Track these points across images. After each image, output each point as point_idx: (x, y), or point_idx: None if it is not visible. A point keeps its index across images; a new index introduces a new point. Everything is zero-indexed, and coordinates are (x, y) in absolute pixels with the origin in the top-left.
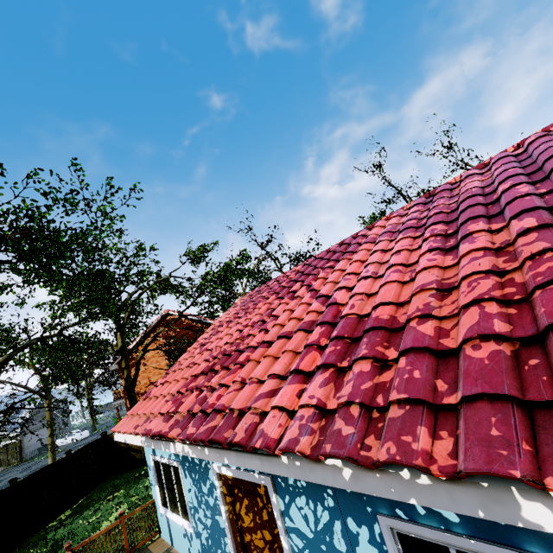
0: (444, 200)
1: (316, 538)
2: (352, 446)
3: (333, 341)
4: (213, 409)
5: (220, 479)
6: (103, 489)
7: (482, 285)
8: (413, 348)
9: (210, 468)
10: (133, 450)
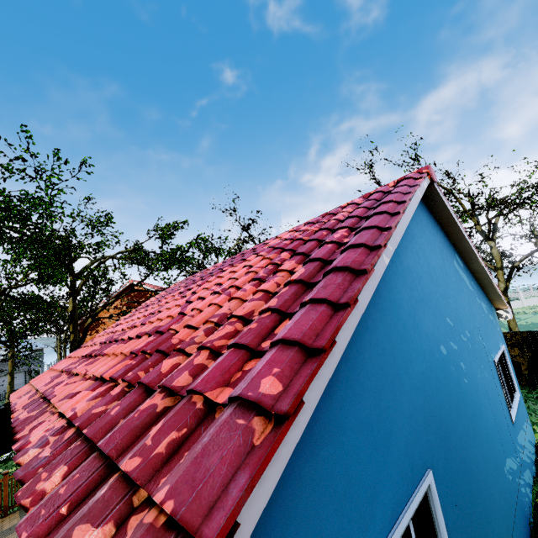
0: (318, 225)
1: None
2: (33, 469)
3: (139, 355)
4: (47, 398)
5: None
6: None
7: (222, 331)
8: (141, 382)
9: None
10: None
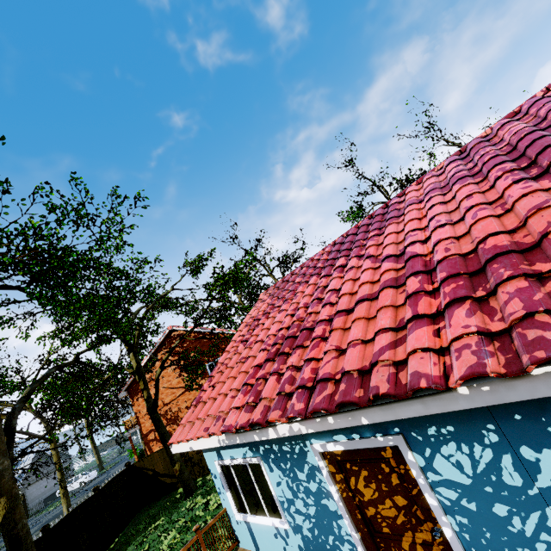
0: (490, 147)
1: (476, 482)
2: None
3: (448, 280)
4: (319, 379)
5: (324, 459)
6: (138, 522)
7: None
8: None
9: (308, 451)
10: (162, 475)
